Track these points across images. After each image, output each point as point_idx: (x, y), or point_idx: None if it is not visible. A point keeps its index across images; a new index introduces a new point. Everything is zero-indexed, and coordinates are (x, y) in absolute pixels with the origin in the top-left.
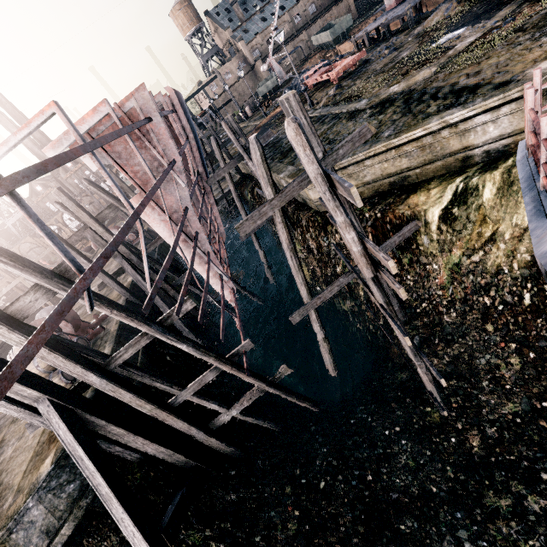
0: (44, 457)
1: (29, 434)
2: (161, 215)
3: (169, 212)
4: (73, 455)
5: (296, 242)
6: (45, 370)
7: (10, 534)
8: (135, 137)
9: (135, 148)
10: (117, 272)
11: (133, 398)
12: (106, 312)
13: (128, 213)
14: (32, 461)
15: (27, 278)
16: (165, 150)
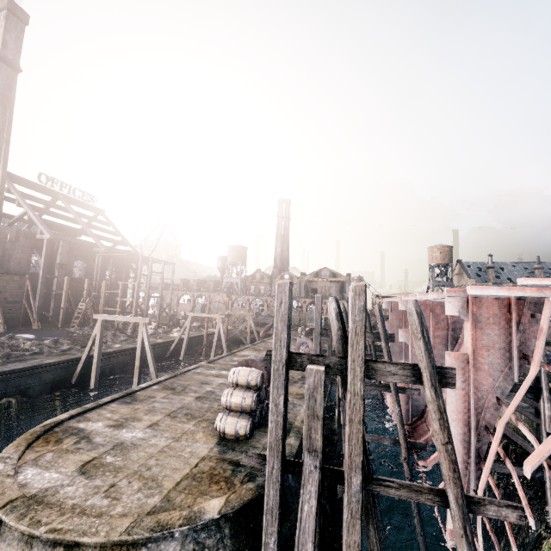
0: (203, 490)
1: (186, 445)
2: (465, 384)
3: (475, 387)
4: (298, 549)
5: (546, 537)
6: (244, 406)
7: (144, 544)
8: (504, 317)
9: (546, 331)
10: (326, 379)
11: (355, 546)
12: (441, 438)
13: (384, 348)
14: (188, 479)
15: (420, 357)
16: (521, 342)
